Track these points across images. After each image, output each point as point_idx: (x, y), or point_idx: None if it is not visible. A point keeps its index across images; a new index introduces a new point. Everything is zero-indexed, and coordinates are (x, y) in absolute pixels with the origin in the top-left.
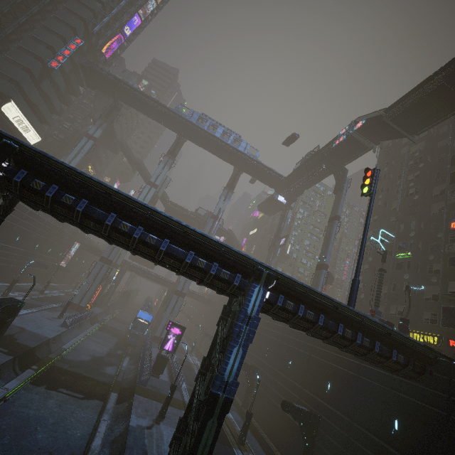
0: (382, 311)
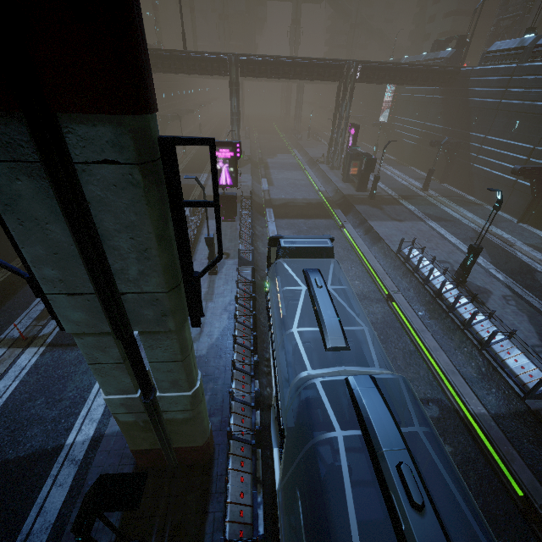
0: None
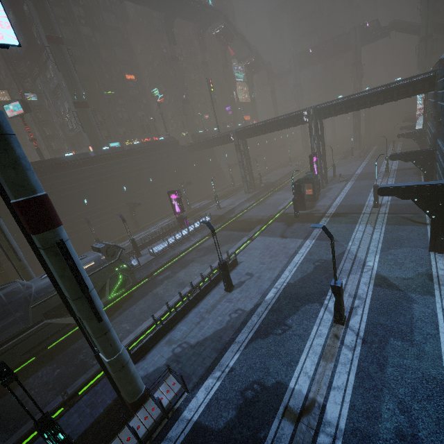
0: (106, 134)
